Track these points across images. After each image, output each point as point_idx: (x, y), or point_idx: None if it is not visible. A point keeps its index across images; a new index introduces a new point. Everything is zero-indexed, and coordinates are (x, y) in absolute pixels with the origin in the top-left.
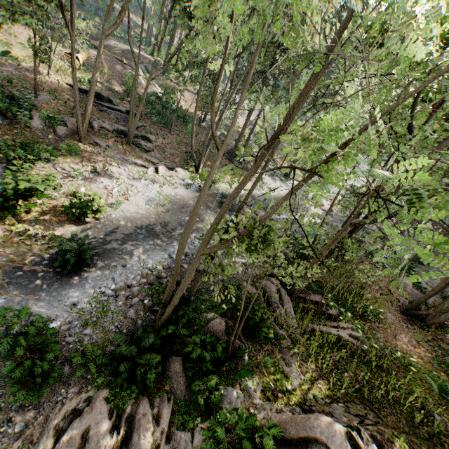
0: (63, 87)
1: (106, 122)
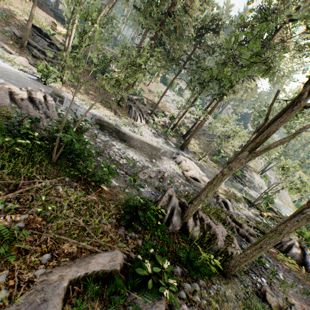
0: (24, 22)
1: (21, 33)
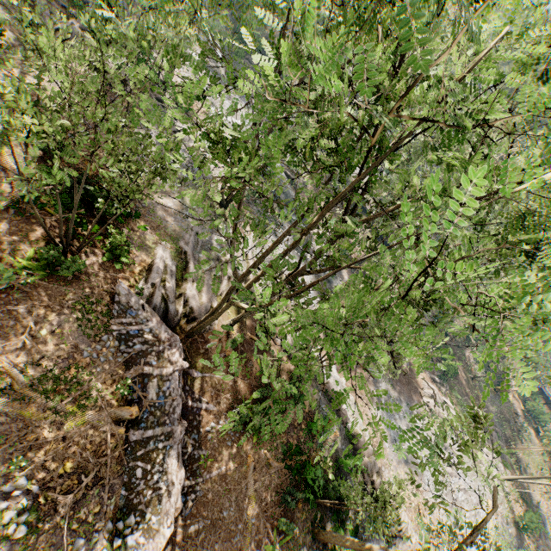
0: None
1: None
